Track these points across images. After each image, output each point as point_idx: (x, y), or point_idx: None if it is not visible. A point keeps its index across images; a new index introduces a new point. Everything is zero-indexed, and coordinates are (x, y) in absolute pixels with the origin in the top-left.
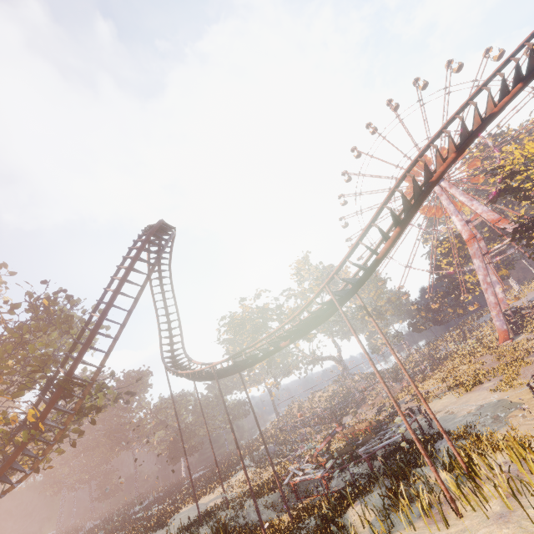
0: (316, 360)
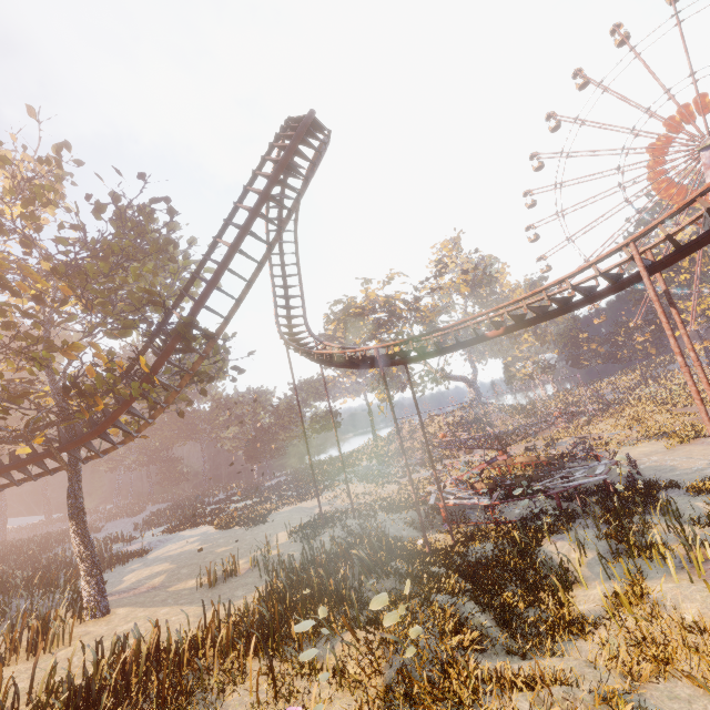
0: (445, 379)
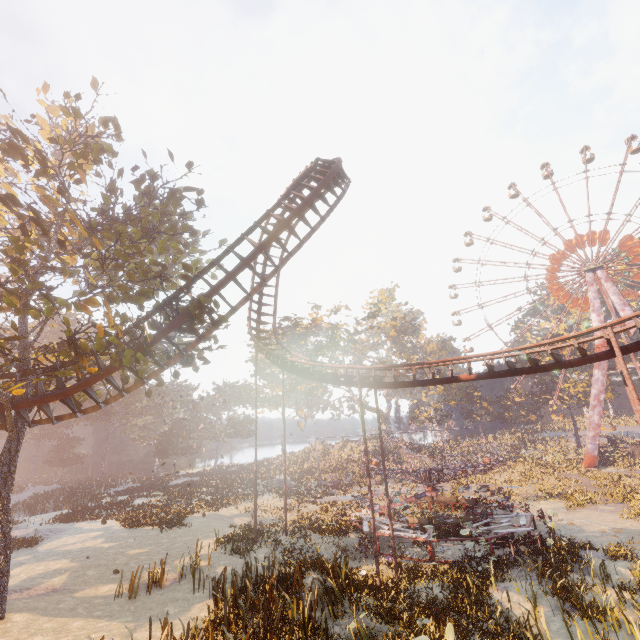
0: (364, 408)
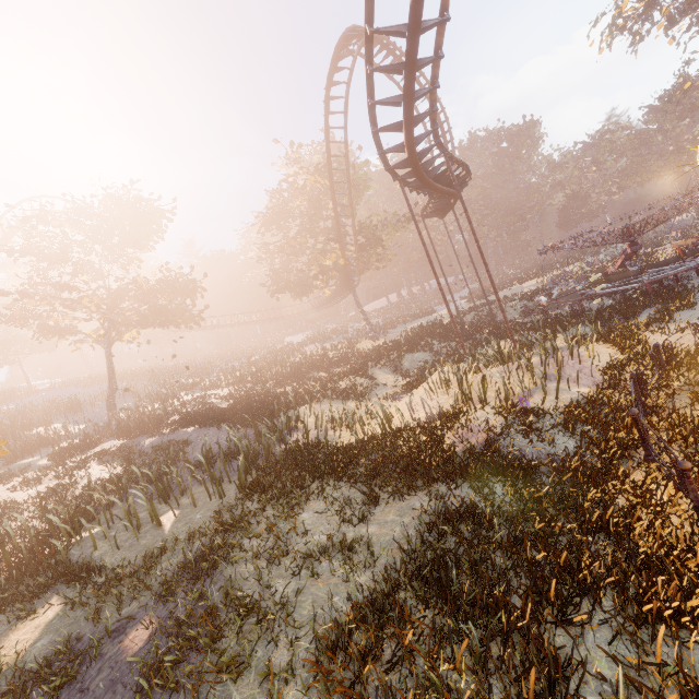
0: None
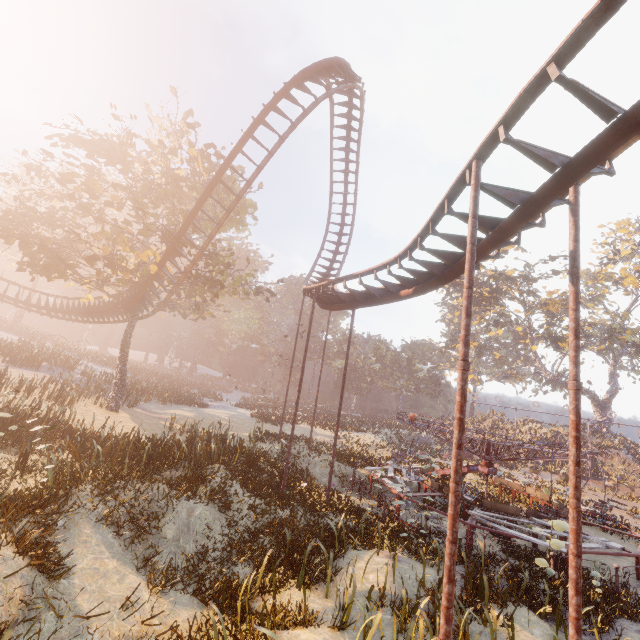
0: (556, 383)
